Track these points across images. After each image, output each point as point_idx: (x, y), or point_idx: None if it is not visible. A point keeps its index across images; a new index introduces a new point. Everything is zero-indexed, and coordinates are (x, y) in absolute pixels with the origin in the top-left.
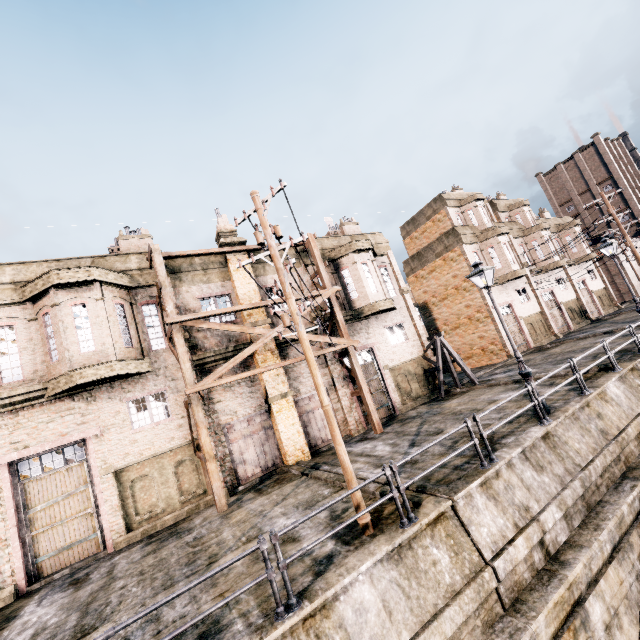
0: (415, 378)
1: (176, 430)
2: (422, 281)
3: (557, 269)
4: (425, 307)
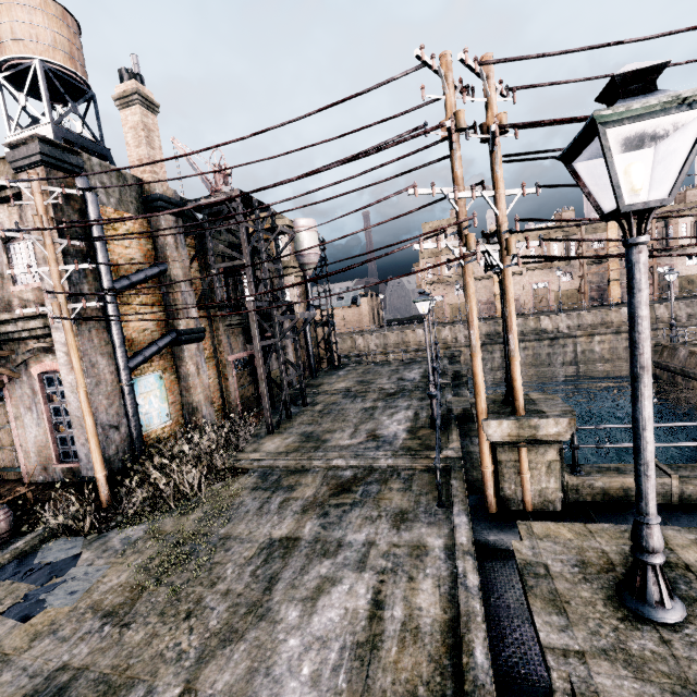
0: (695, 284)
1: (573, 284)
2: None
3: None
4: None
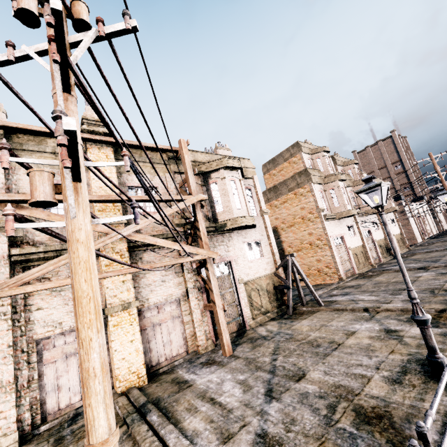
0: (266, 293)
1: None
2: (275, 209)
3: (373, 215)
4: (275, 231)
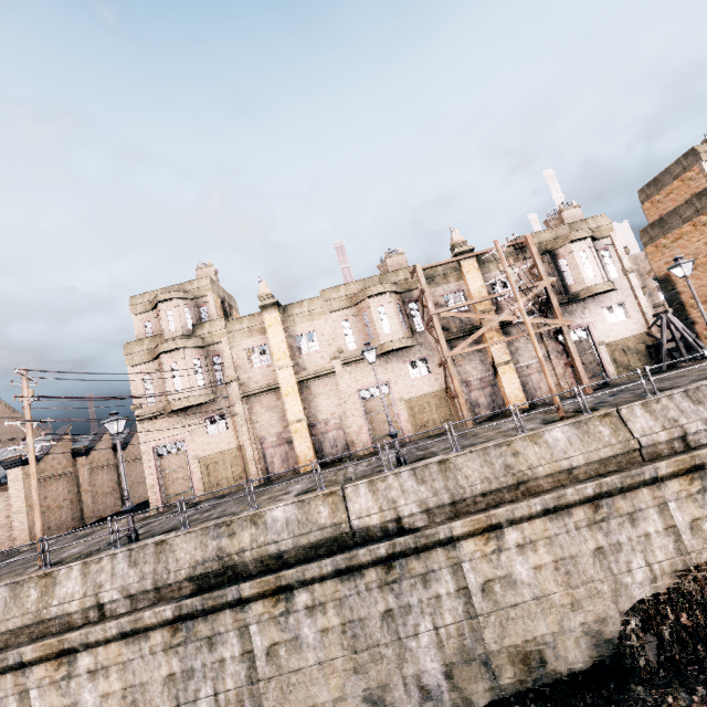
0: (635, 353)
1: (435, 381)
2: (664, 251)
3: None
4: (666, 280)
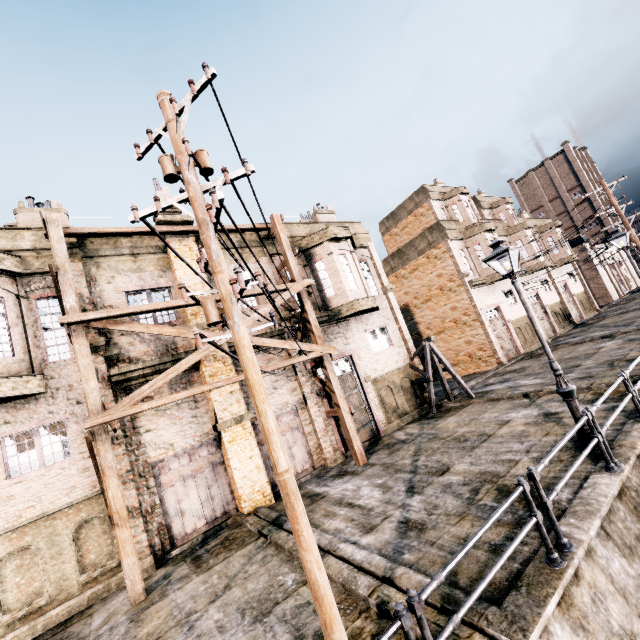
0: (401, 391)
1: (79, 476)
2: (403, 281)
3: (541, 271)
4: (406, 310)
